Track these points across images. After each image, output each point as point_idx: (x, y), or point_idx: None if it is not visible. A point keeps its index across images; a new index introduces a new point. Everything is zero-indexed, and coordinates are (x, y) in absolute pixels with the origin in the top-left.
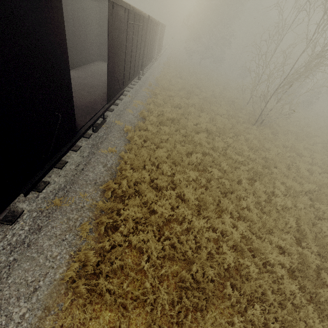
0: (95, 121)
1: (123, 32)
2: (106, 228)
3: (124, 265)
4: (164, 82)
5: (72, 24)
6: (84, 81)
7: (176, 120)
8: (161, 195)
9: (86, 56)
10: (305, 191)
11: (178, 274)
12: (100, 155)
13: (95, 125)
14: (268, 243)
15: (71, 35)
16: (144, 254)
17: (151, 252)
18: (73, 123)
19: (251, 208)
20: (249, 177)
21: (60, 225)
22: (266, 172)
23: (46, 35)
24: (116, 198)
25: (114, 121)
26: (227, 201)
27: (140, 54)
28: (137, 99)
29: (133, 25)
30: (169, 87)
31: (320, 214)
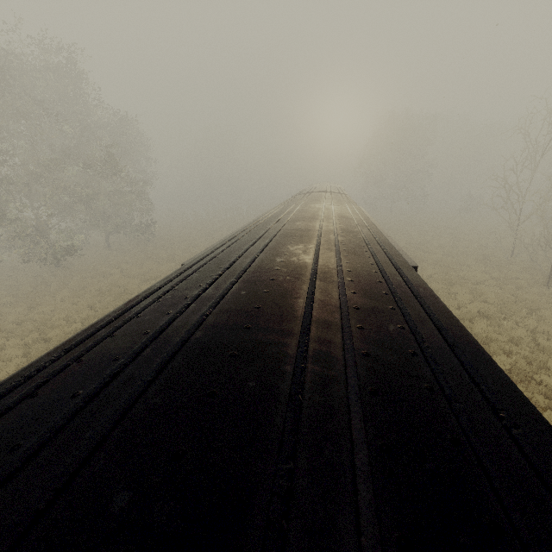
0: None
1: None
2: None
3: None
4: None
5: None
6: None
7: None
8: None
9: None
10: None
11: None
12: None
13: None
14: None
15: None
16: None
17: None
18: None
19: None
20: None
21: None
22: None
23: None
24: None
25: None
26: None
27: None
28: None
29: None
30: None
31: None
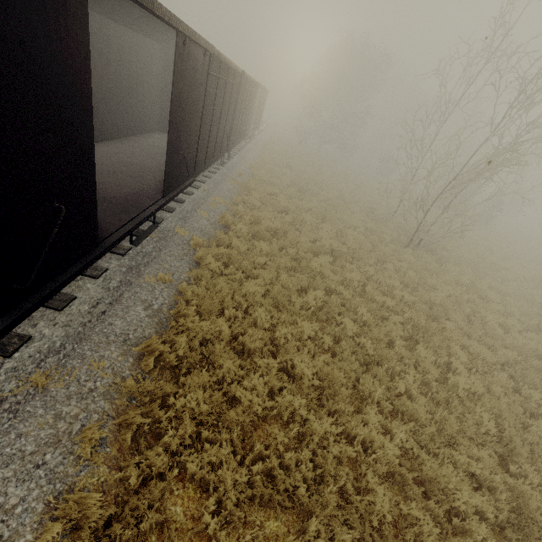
0: (136, 225)
1: (199, 86)
2: (136, 435)
3: (167, 521)
4: (263, 172)
5: (116, 71)
6: (128, 159)
7: (280, 232)
8: (250, 365)
9: (136, 122)
10: (501, 363)
11: (278, 540)
12: (141, 287)
13: (139, 234)
14: (450, 466)
15: (113, 87)
16: (210, 495)
17: (225, 490)
18: (92, 225)
19: (414, 394)
20: (406, 334)
21: (36, 431)
22: (434, 327)
23: (49, 60)
24: (164, 370)
25: (174, 229)
26: (372, 380)
27: (226, 125)
28: (217, 195)
29: (217, 80)
30: (271, 180)
31: (532, 408)
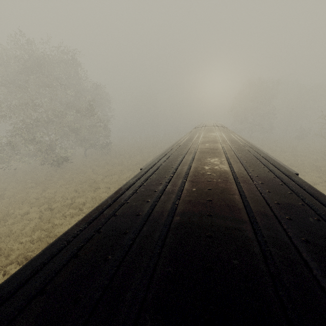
0: None
1: None
2: None
3: None
4: None
5: None
6: None
7: None
8: None
9: None
10: None
11: None
12: None
13: None
14: None
15: None
16: None
17: None
18: None
19: None
20: None
21: None
22: None
23: None
24: None
25: None
26: None
27: None
28: None
29: None
30: None
31: None
